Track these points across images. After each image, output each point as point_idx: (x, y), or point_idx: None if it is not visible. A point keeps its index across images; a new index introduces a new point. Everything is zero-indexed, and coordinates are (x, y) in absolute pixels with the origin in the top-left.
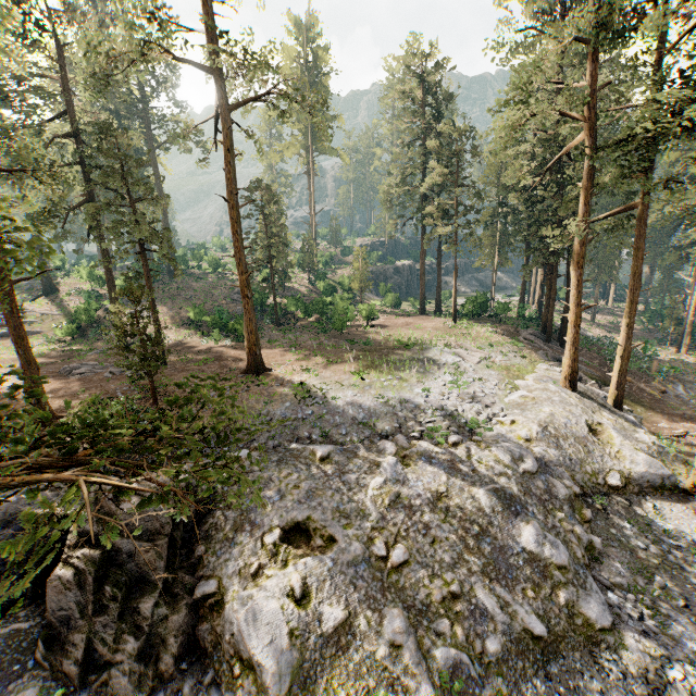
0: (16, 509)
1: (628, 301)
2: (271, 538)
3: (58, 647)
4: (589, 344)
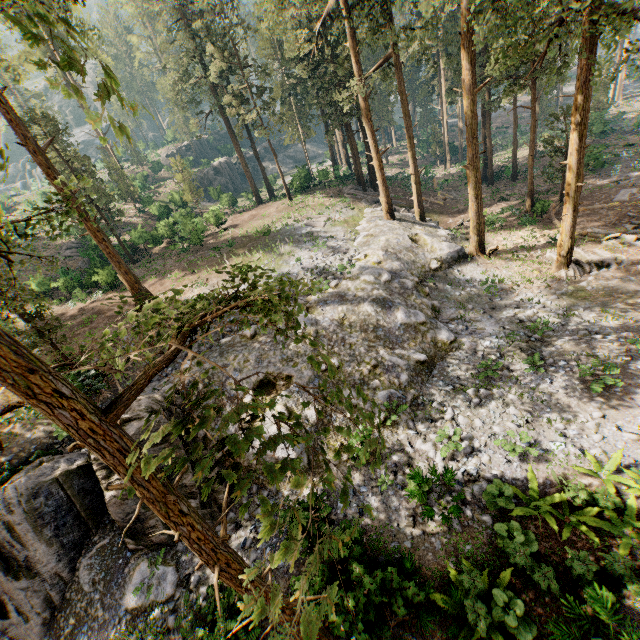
0: (33, 483)
1: (407, 138)
2: (248, 399)
3: (141, 537)
4: (392, 182)
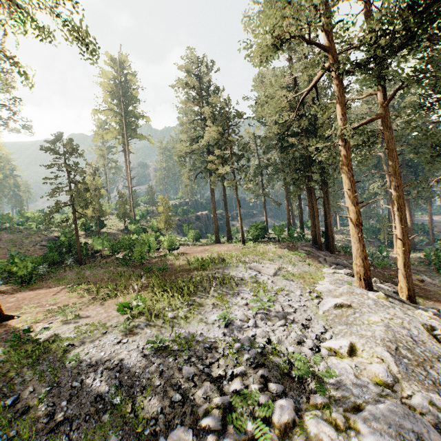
0: None
1: (396, 197)
2: None
3: None
4: (348, 250)
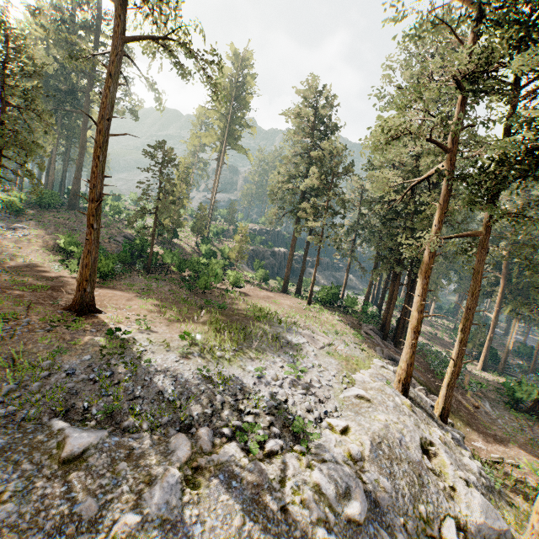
0: None
1: (464, 318)
2: None
3: None
4: (417, 348)
